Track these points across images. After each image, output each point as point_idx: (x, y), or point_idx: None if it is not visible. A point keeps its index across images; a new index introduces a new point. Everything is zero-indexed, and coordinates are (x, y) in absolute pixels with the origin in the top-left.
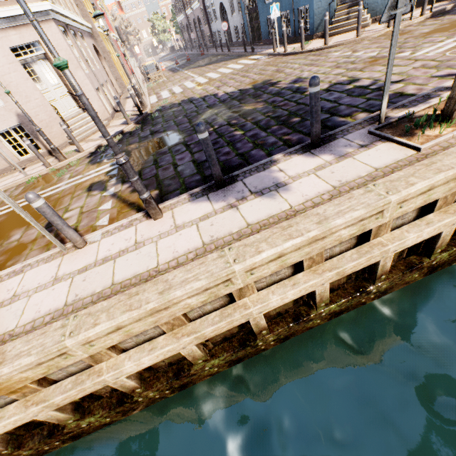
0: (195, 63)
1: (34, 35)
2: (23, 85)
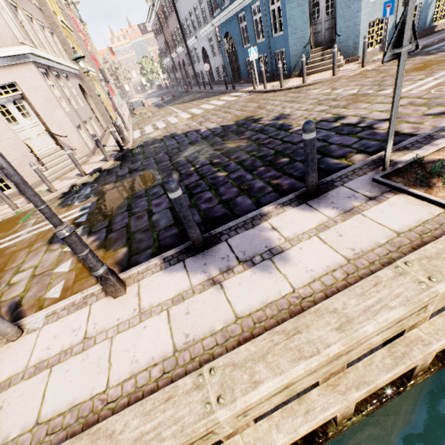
0: (180, 100)
1: (11, 76)
2: None
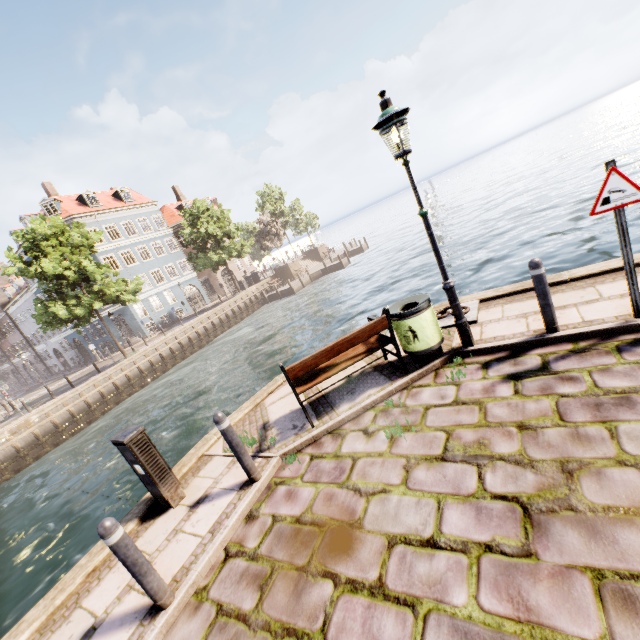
0: (39, 387)
1: None
2: None
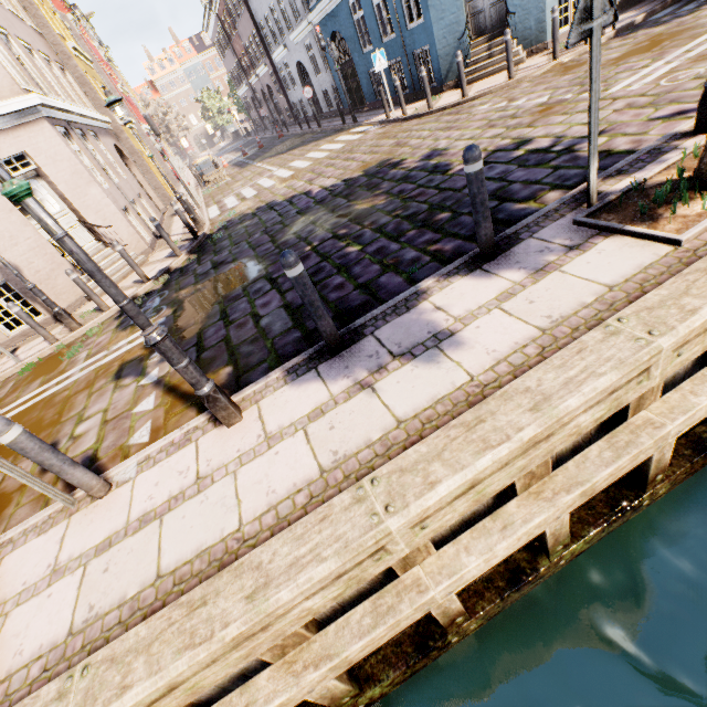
0: (272, 150)
1: (17, 144)
2: (5, 220)
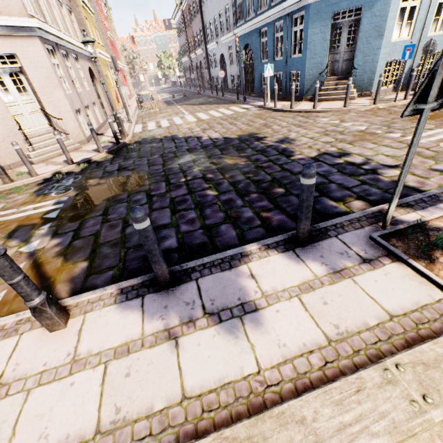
0: (190, 100)
1: (11, 47)
2: None
